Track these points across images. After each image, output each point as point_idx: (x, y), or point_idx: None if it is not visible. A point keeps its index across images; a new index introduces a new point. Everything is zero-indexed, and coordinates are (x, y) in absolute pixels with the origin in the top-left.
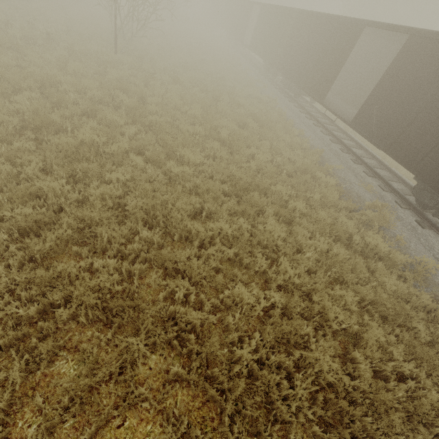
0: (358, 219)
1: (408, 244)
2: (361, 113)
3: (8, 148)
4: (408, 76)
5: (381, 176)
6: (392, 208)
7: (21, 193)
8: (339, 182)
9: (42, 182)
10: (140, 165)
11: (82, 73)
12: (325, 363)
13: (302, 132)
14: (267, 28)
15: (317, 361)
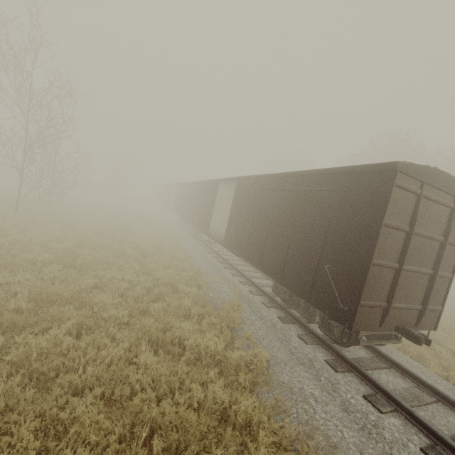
0: (210, 324)
1: (259, 341)
2: (227, 233)
3: None
4: (242, 202)
5: (253, 282)
6: (256, 309)
7: None
8: (207, 293)
9: None
10: None
11: None
12: None
13: (190, 258)
14: (179, 195)
15: None
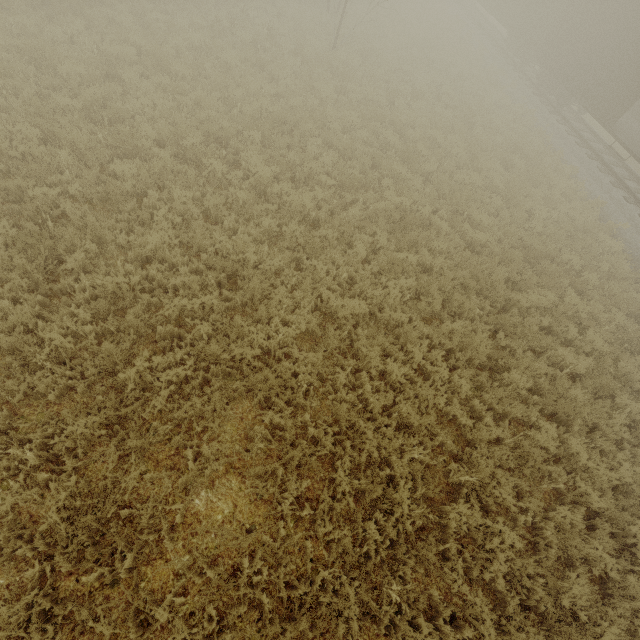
0: None
1: None
2: None
3: (343, 213)
4: None
5: None
6: None
7: (398, 264)
8: (623, 246)
9: (398, 253)
10: (444, 230)
11: (332, 97)
12: (636, 408)
13: (574, 171)
14: None
15: (626, 407)
